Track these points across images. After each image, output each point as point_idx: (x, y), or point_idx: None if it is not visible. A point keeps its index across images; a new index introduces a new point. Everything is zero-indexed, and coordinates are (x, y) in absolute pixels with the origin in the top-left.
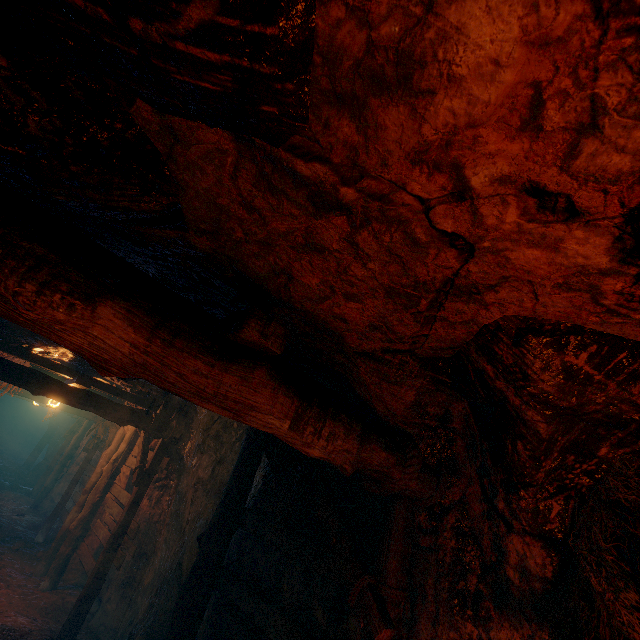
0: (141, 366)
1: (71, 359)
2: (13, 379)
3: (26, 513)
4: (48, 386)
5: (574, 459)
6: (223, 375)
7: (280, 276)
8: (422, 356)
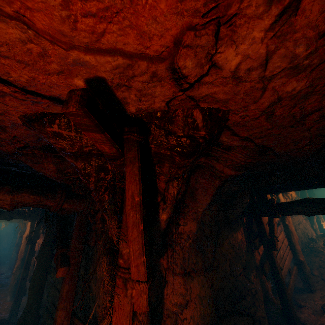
0: None
1: None
2: None
3: (5, 272)
4: None
5: (104, 174)
6: None
7: None
8: (39, 147)
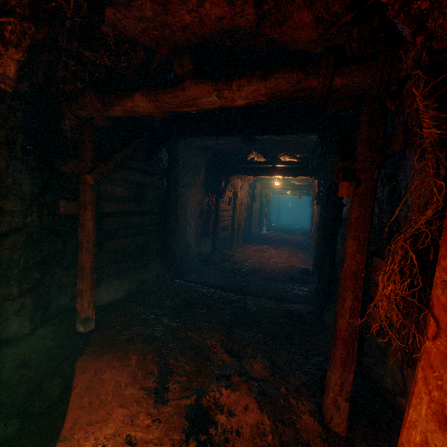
0: (158, 108)
1: (263, 158)
2: (243, 173)
3: (307, 240)
4: (255, 171)
5: None
6: (175, 93)
7: (186, 31)
8: None
